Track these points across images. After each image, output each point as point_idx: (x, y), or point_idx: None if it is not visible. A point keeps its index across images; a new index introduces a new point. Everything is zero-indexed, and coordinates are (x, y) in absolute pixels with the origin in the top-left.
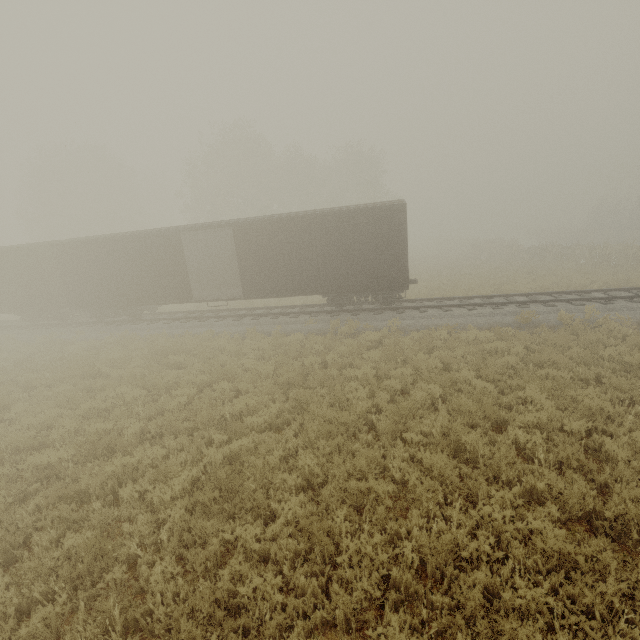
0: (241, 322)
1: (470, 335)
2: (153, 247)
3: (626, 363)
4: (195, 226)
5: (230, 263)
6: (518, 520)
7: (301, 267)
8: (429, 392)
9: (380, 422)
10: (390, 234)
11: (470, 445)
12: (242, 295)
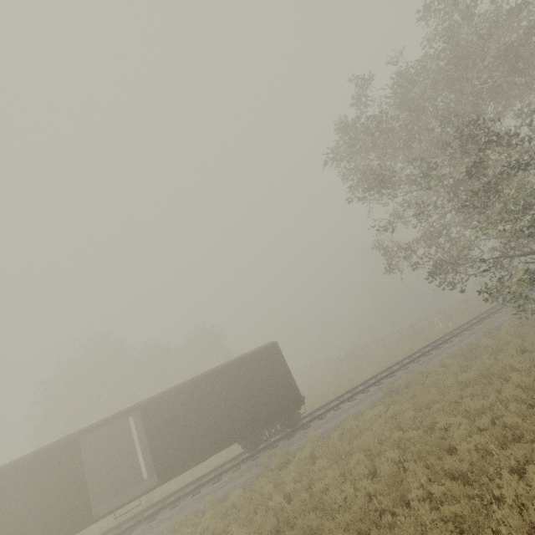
0: (159, 519)
1: (370, 414)
2: (40, 470)
3: (461, 383)
4: (97, 424)
5: (126, 457)
6: (529, 492)
7: (213, 421)
8: (390, 459)
9: (383, 502)
10: (275, 366)
11: (453, 469)
12: (155, 483)
